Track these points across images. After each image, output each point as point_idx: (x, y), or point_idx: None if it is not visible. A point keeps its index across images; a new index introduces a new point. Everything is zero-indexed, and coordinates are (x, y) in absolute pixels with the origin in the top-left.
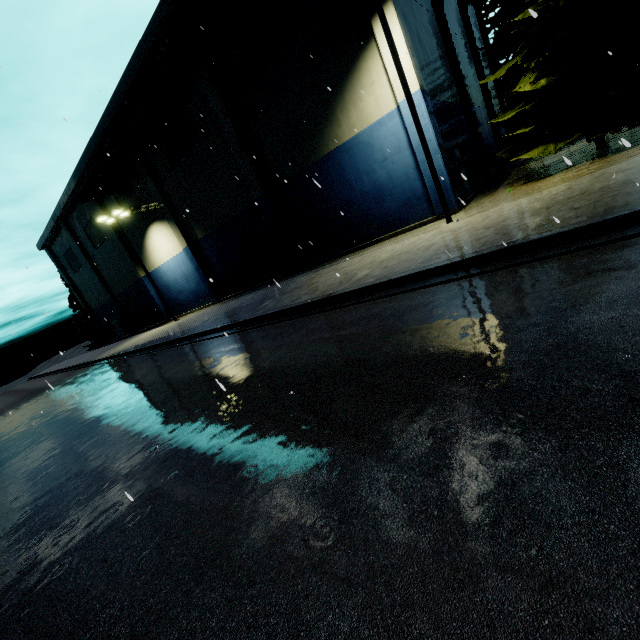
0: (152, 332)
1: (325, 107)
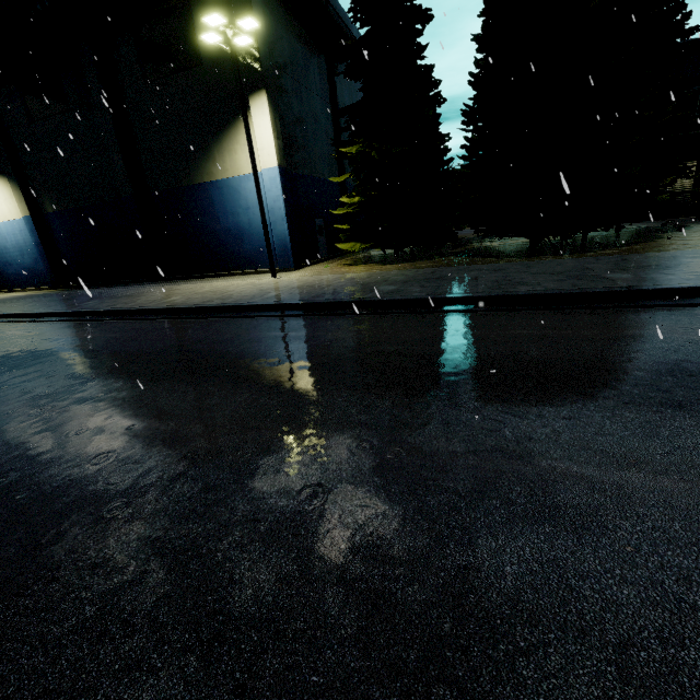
0: None
1: (205, 143)
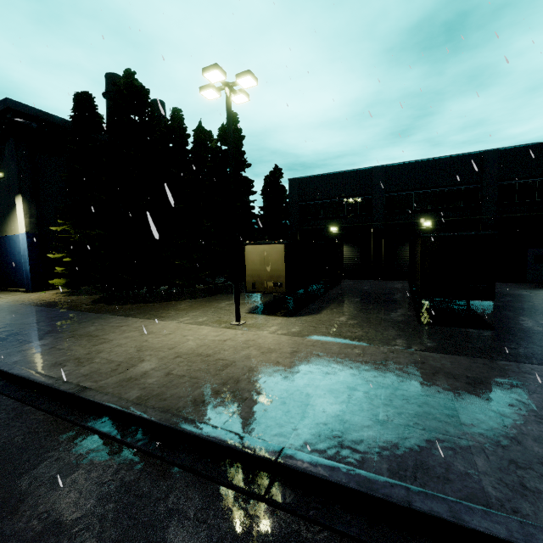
0: None
1: (5, 215)
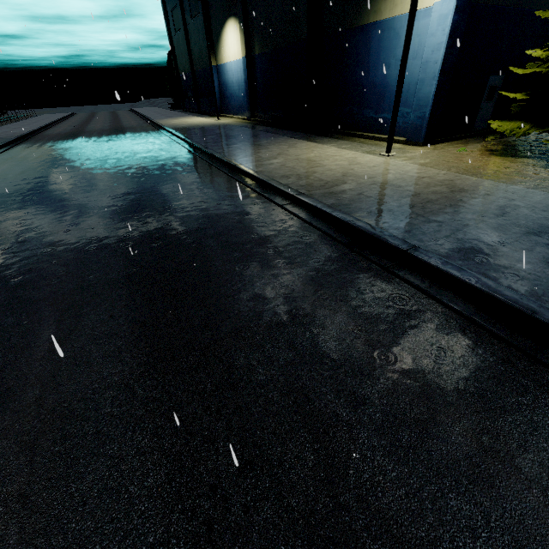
0: (197, 120)
1: None
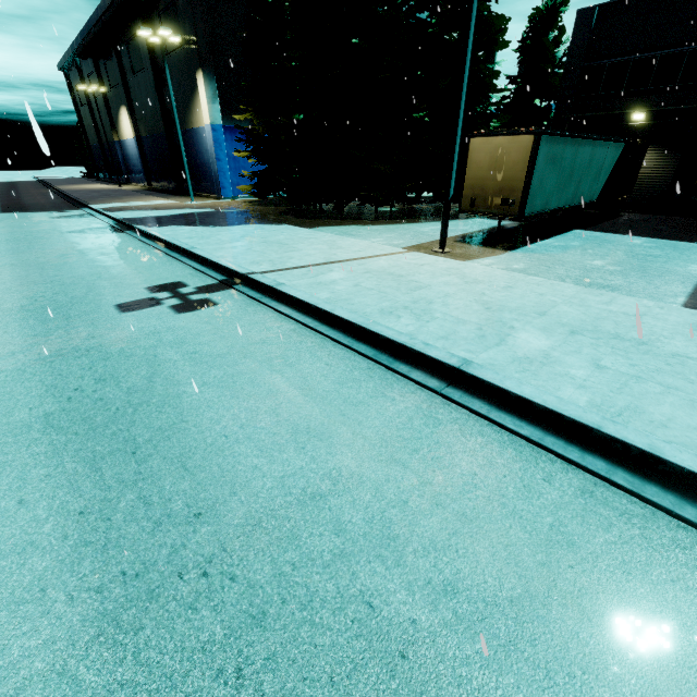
0: (96, 186)
1: (189, 101)
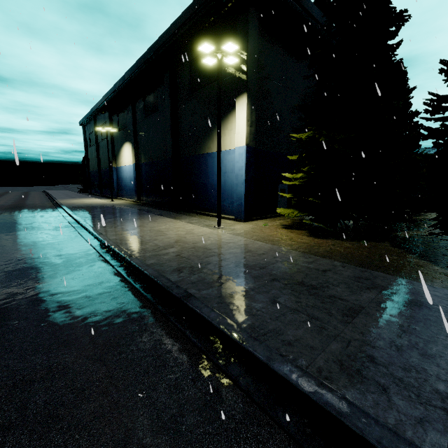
0: (93, 201)
1: (210, 129)
